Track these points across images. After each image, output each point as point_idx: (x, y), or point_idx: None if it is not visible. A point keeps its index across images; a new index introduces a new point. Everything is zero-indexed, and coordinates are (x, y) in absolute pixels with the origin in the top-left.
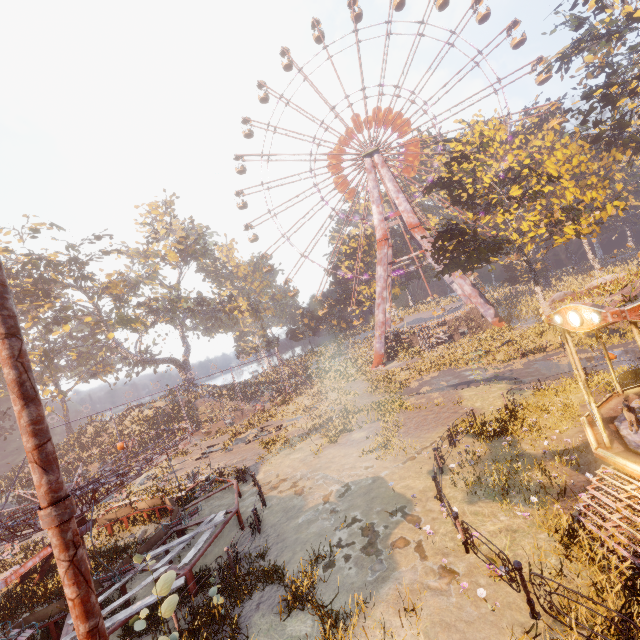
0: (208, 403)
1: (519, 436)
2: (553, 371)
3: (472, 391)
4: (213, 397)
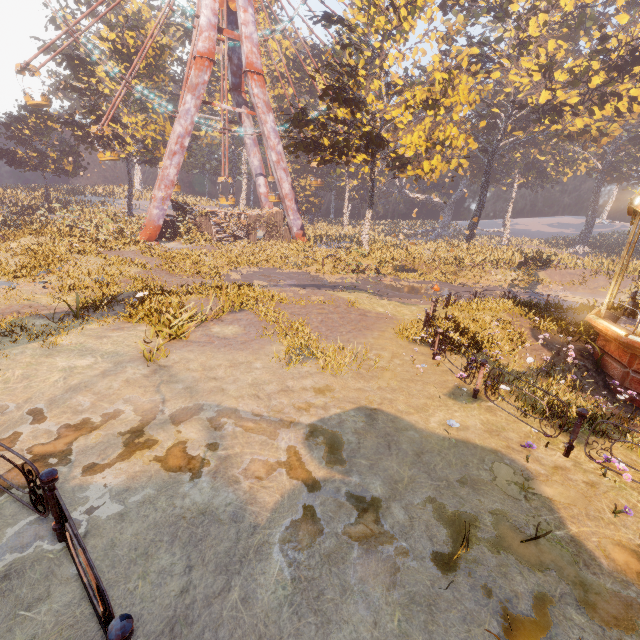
0: None
1: (490, 350)
2: (399, 291)
3: (347, 295)
4: None
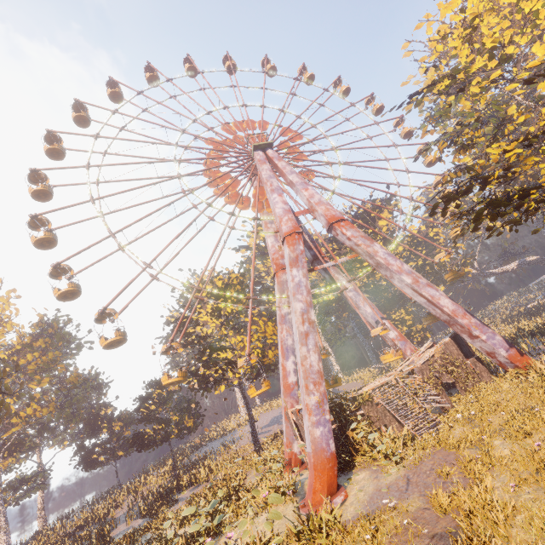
0: None
1: None
2: None
3: None
4: None
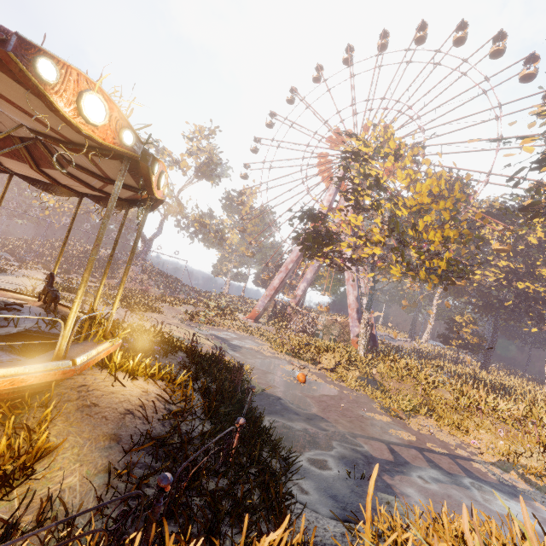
0: (132, 270)
1: None
2: (258, 362)
3: (183, 330)
4: (141, 270)
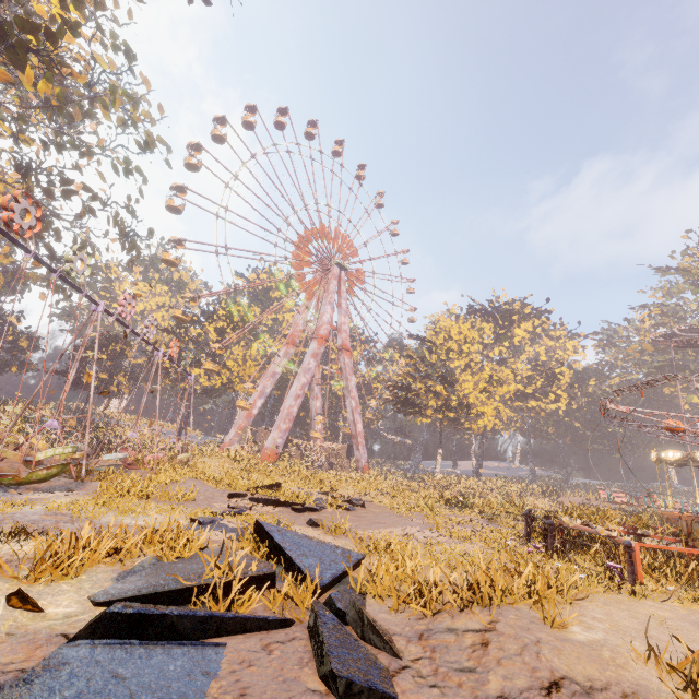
0: None
1: None
2: None
3: None
4: None
